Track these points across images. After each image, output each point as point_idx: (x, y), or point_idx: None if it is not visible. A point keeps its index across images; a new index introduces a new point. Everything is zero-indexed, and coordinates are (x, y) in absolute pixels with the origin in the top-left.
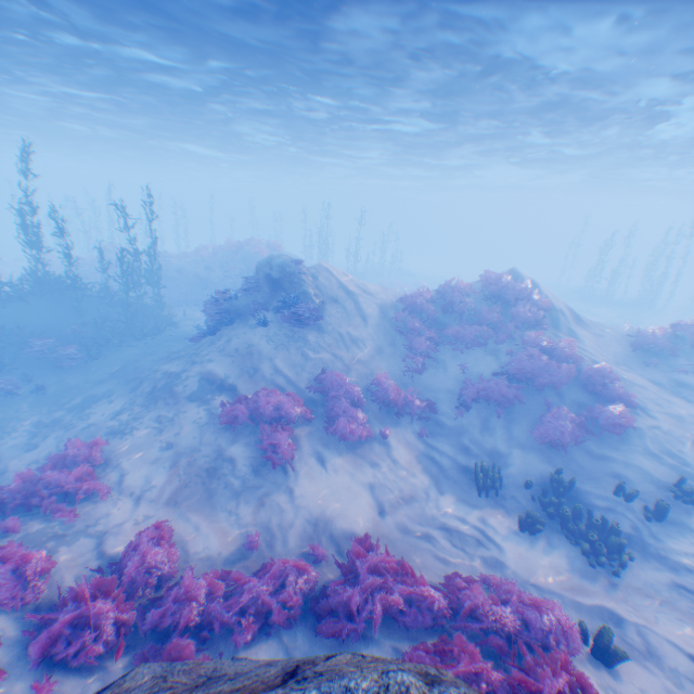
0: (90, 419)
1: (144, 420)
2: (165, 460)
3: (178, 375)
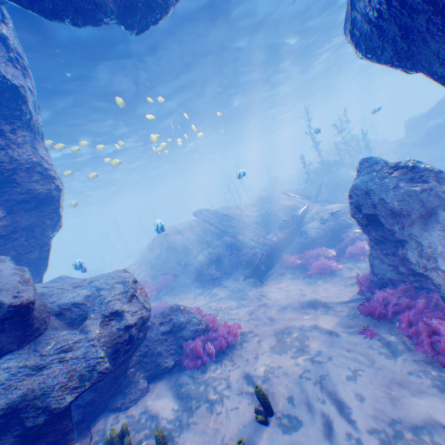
0: None
1: None
2: None
3: None
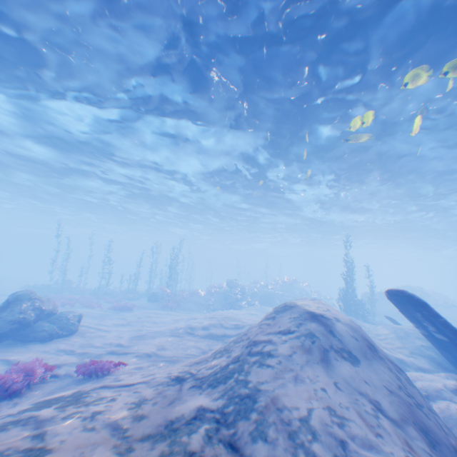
0: None
1: None
2: None
3: None
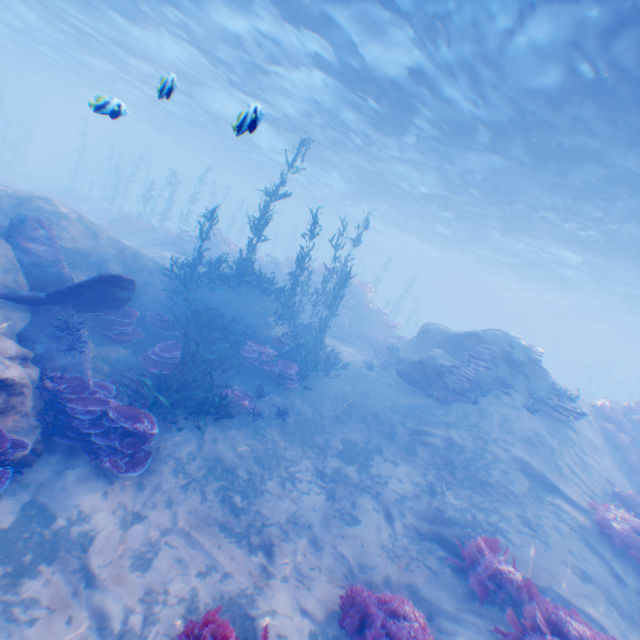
0: (391, 485)
1: (498, 515)
2: (602, 600)
3: (473, 450)
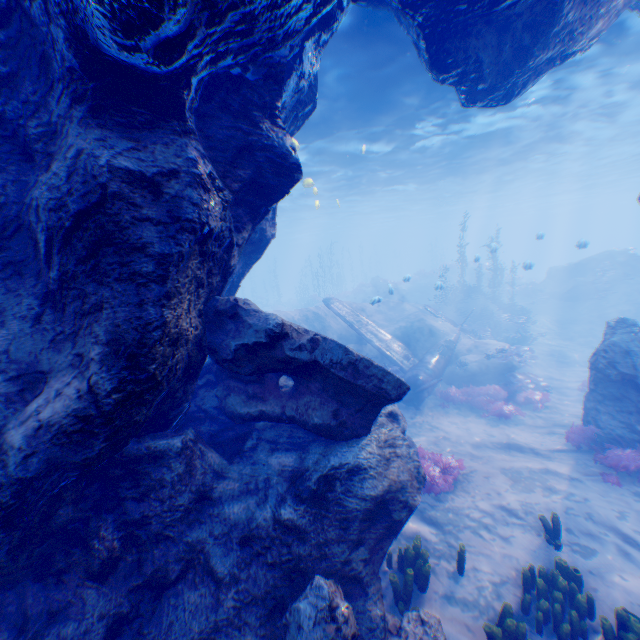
0: None
1: None
2: None
3: (634, 309)
